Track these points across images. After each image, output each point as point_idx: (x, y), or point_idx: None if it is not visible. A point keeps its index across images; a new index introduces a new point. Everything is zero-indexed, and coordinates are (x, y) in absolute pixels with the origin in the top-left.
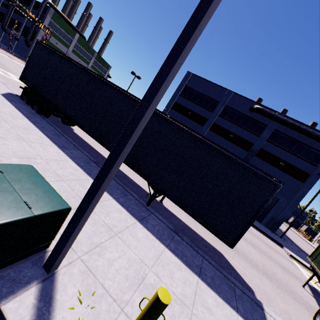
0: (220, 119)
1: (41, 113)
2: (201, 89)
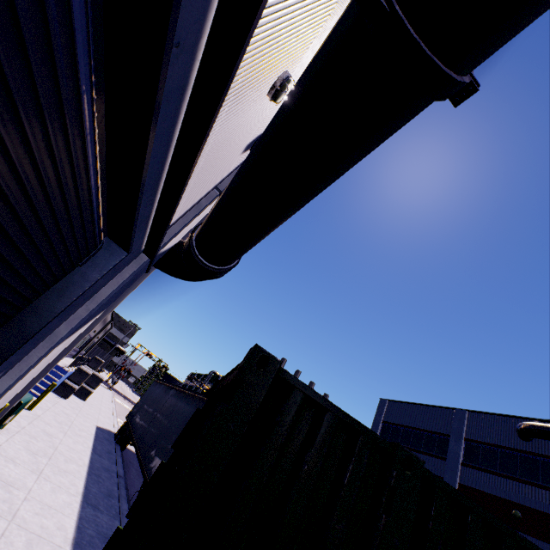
0: (469, 471)
1: (118, 441)
2: (410, 419)
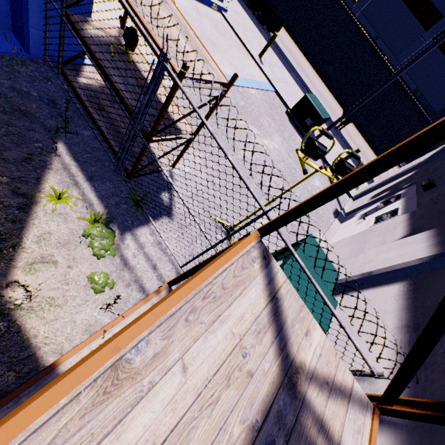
0: None
1: (261, 23)
2: None
